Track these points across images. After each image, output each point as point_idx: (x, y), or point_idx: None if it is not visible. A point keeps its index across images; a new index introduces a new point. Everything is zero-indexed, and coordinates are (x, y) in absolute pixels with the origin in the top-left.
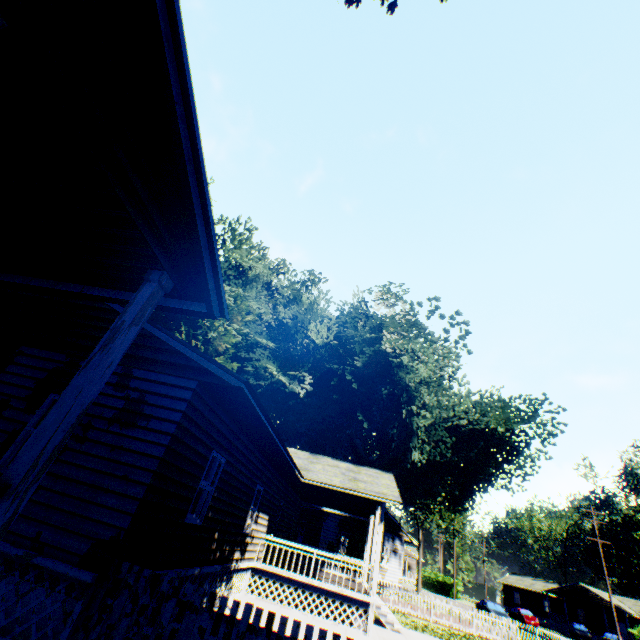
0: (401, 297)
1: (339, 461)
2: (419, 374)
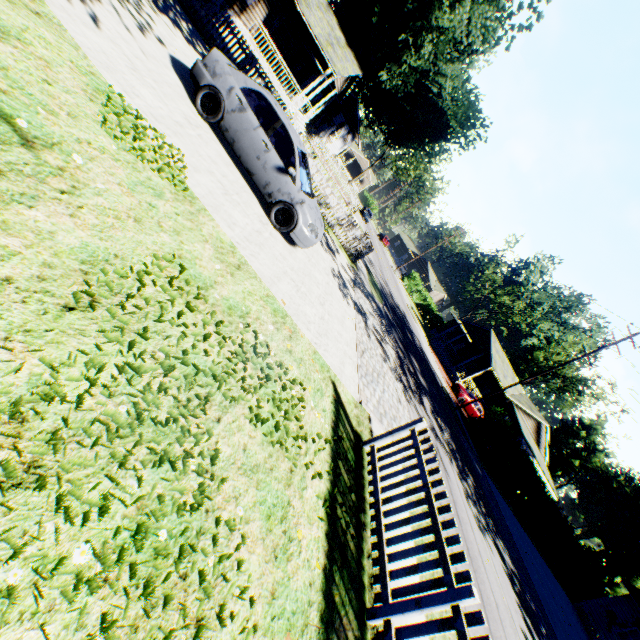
0: None
1: (339, 31)
2: (442, 19)
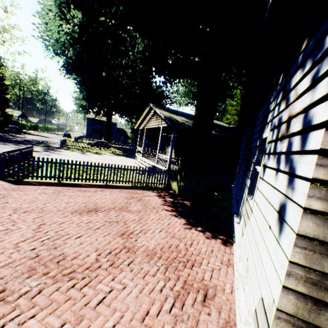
0: None
1: None
2: None
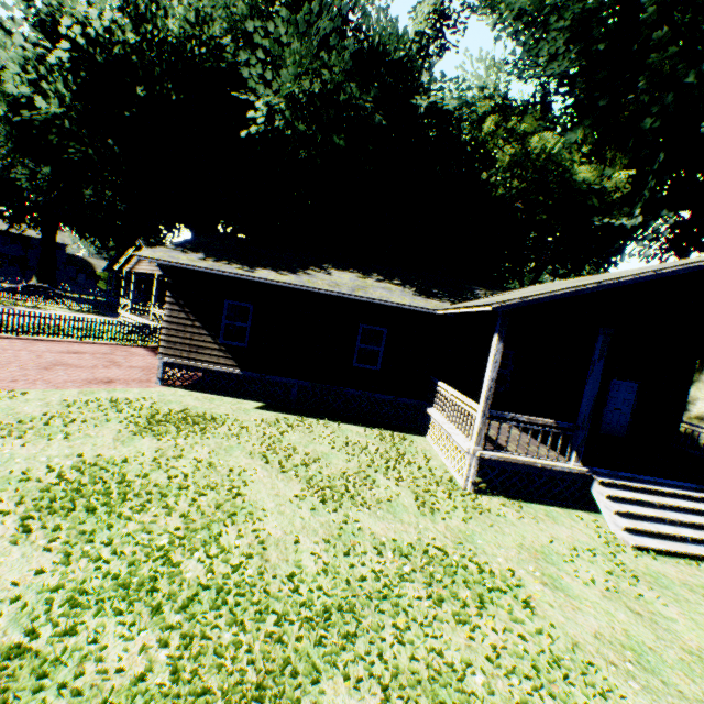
0: None
1: None
2: None
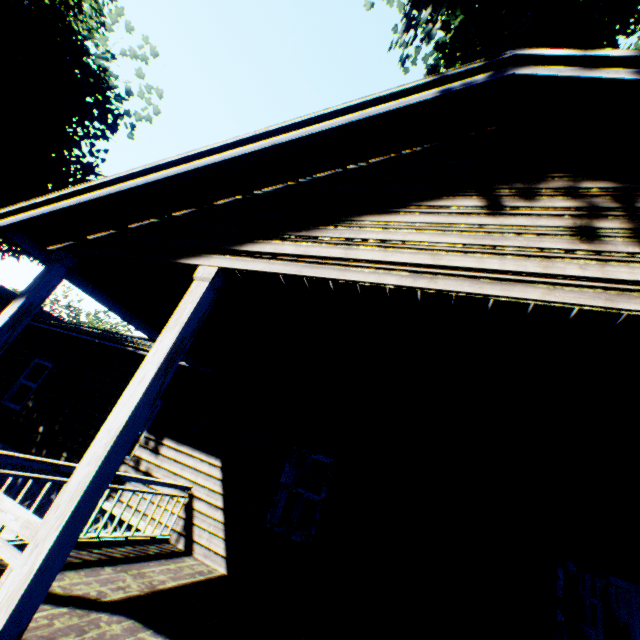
0: None
1: None
2: None
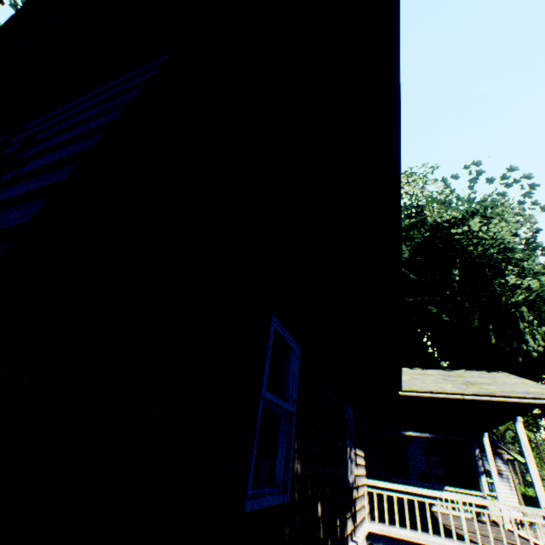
0: (431, 173)
1: (421, 369)
2: (499, 239)
